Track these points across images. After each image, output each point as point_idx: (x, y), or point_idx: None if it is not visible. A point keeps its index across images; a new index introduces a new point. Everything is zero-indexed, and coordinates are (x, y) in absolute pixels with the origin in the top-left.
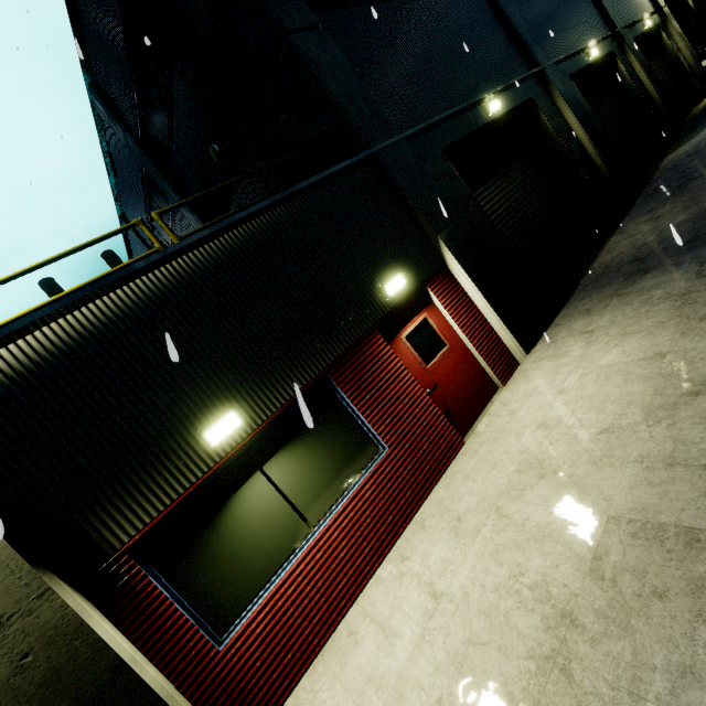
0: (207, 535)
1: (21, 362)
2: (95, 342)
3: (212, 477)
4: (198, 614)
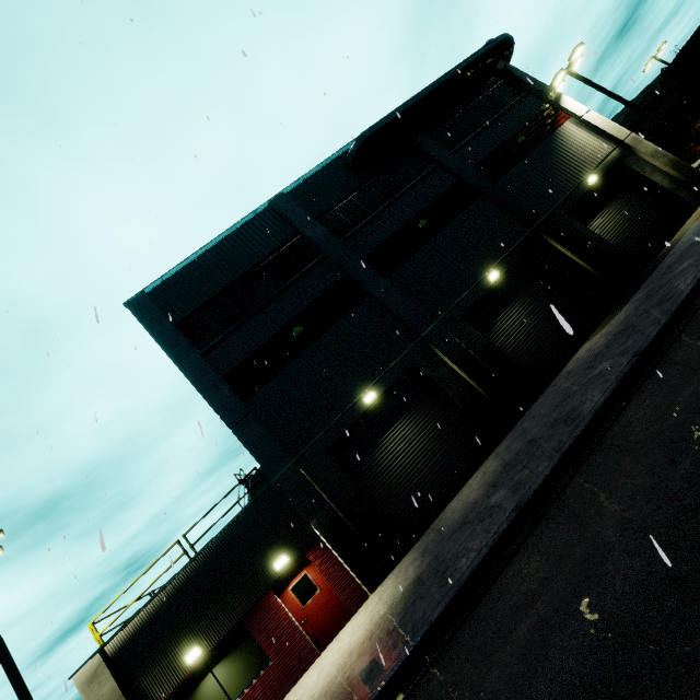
0: None
1: (133, 628)
2: (154, 617)
3: (191, 675)
4: None
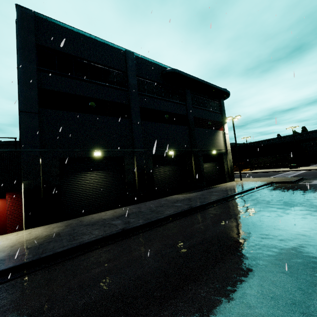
0: None
1: None
2: None
3: None
4: None
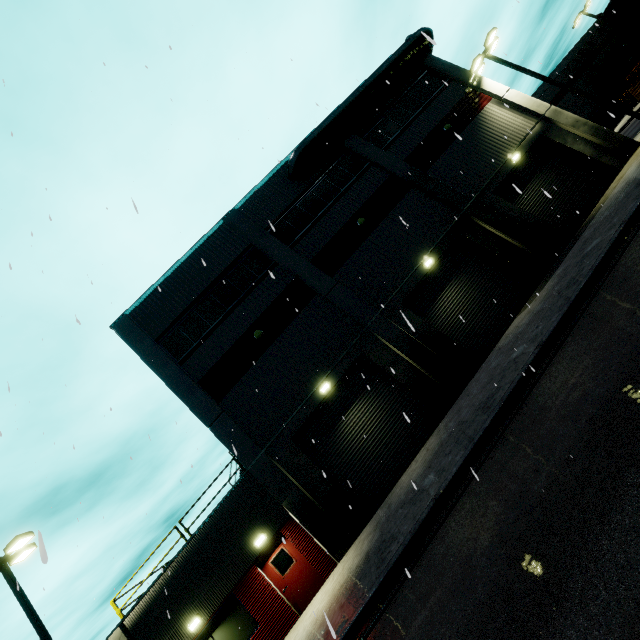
0: None
1: (145, 604)
2: (160, 594)
3: (195, 639)
4: None
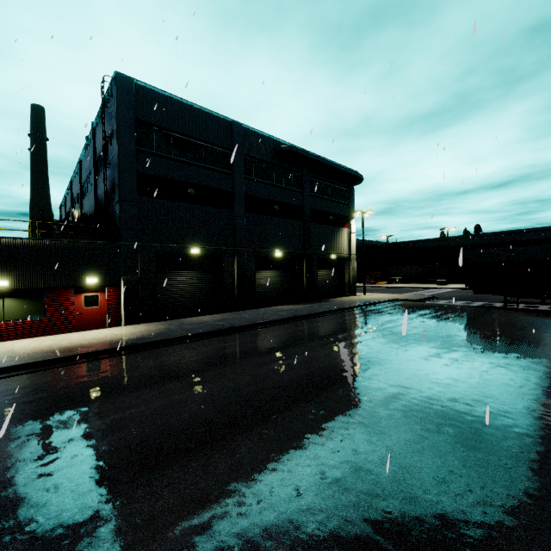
0: None
1: None
2: None
3: None
4: None
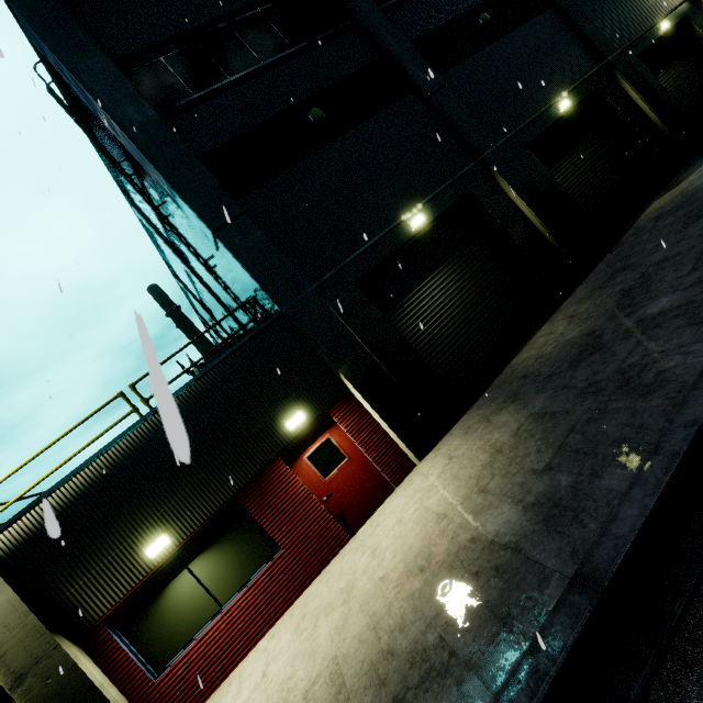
0: (152, 611)
1: None
2: (85, 496)
3: (154, 574)
4: (144, 659)
